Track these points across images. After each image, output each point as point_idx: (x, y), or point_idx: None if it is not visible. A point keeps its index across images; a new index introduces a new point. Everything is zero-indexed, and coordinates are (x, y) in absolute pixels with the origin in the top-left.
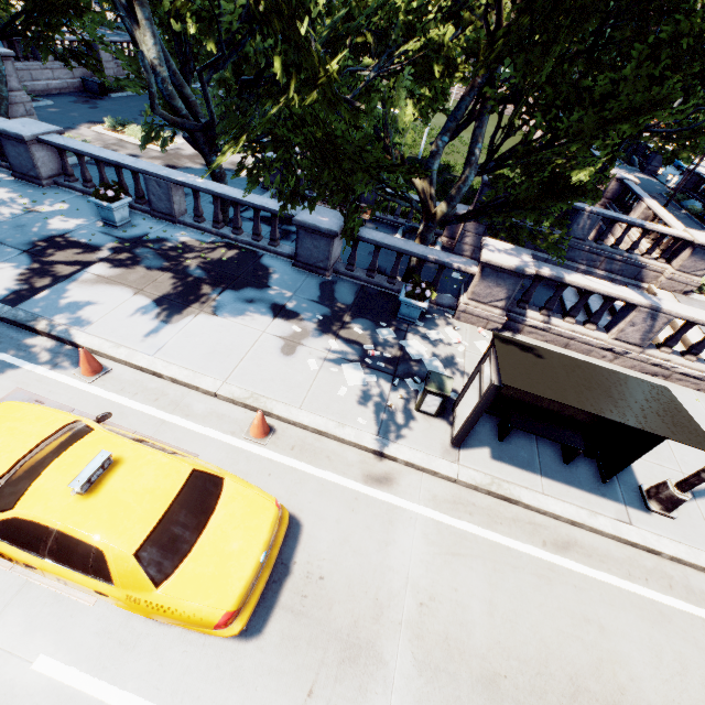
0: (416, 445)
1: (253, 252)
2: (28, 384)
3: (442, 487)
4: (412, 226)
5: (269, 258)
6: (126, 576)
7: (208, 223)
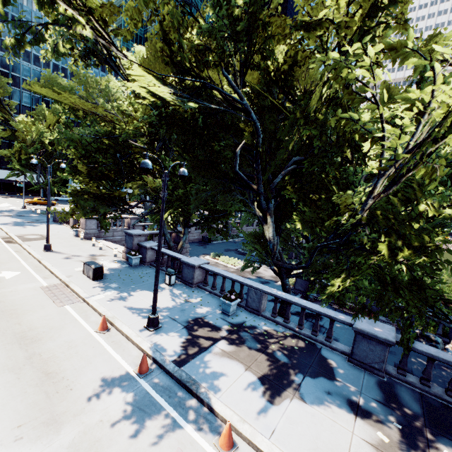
0: None
1: (314, 344)
2: (184, 446)
3: None
4: (419, 332)
5: (326, 351)
6: None
7: (279, 317)
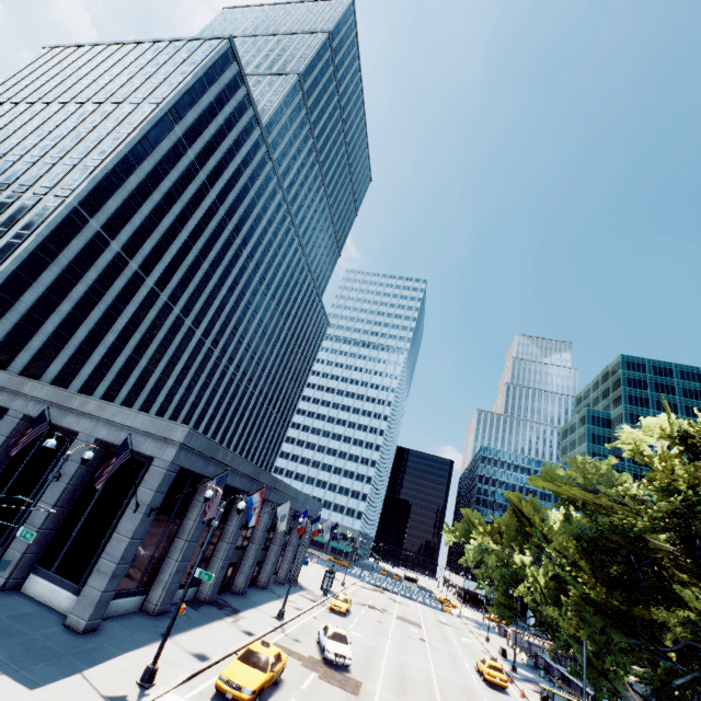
0: None
1: None
2: None
3: None
4: None
5: None
6: (485, 664)
7: None
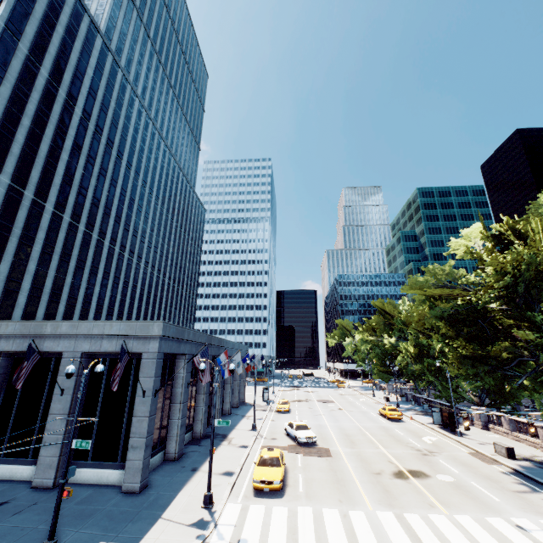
0: (429, 424)
1: None
2: None
3: (426, 427)
4: None
5: None
6: (386, 410)
7: None
